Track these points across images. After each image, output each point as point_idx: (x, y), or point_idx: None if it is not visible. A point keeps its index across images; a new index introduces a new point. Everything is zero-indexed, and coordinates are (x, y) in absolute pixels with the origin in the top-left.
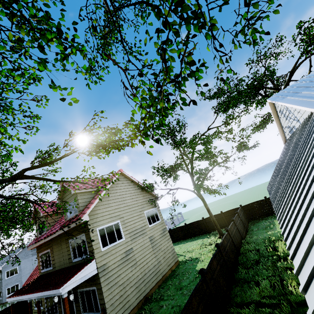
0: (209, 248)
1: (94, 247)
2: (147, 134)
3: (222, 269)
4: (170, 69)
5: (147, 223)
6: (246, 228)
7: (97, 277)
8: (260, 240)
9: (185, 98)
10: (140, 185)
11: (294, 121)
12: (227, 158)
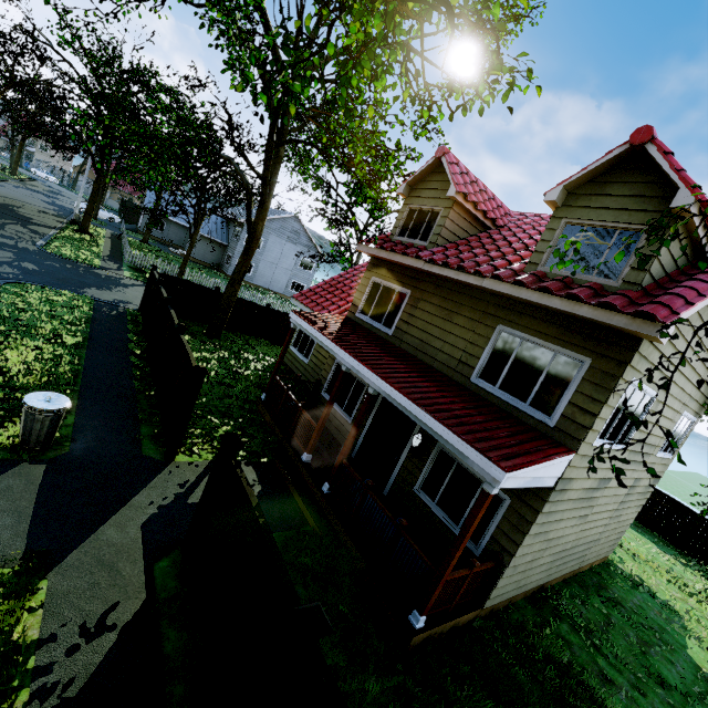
0: (707, 614)
1: (596, 423)
2: None
3: None
4: None
5: (661, 445)
6: None
7: (538, 492)
8: None
9: None
10: None
11: None
12: None
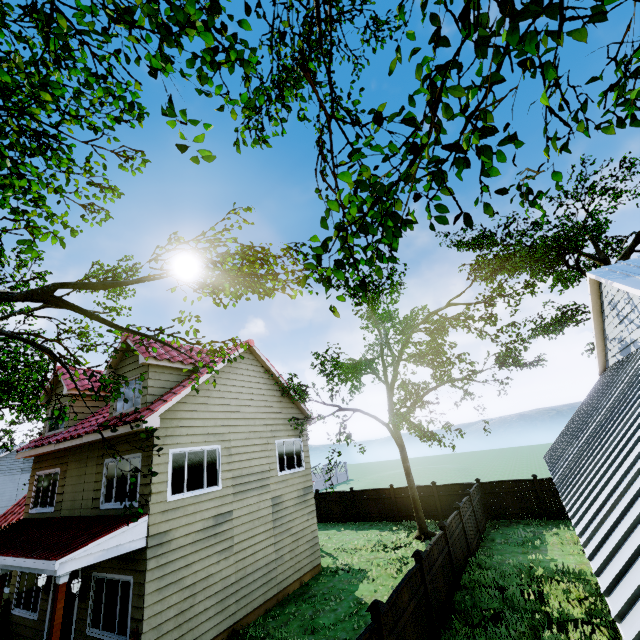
0: (391, 555)
1: (155, 488)
2: (344, 267)
3: (418, 612)
4: (442, 129)
5: (276, 468)
6: (479, 533)
7: (142, 557)
8: (509, 568)
9: (446, 209)
10: (280, 383)
11: (638, 331)
12: (473, 374)
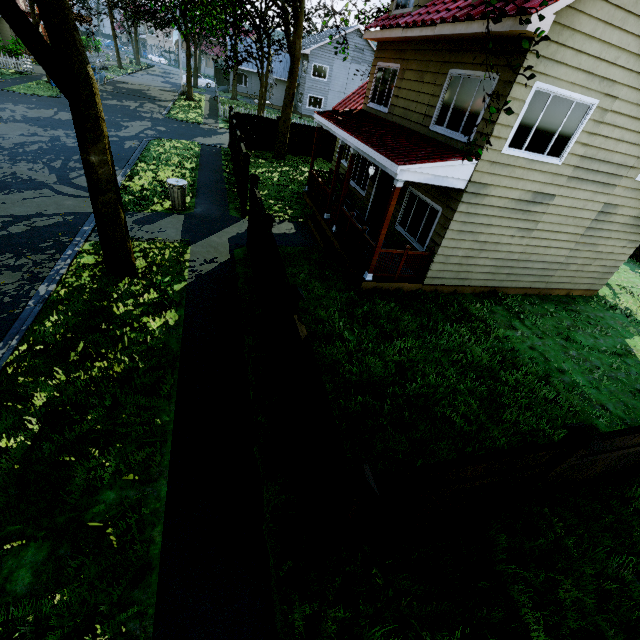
0: None
1: (497, 130)
2: None
3: None
4: None
5: None
6: None
7: (456, 197)
8: None
9: None
10: None
11: None
12: None
